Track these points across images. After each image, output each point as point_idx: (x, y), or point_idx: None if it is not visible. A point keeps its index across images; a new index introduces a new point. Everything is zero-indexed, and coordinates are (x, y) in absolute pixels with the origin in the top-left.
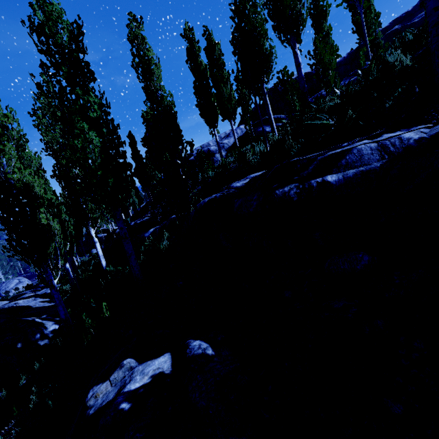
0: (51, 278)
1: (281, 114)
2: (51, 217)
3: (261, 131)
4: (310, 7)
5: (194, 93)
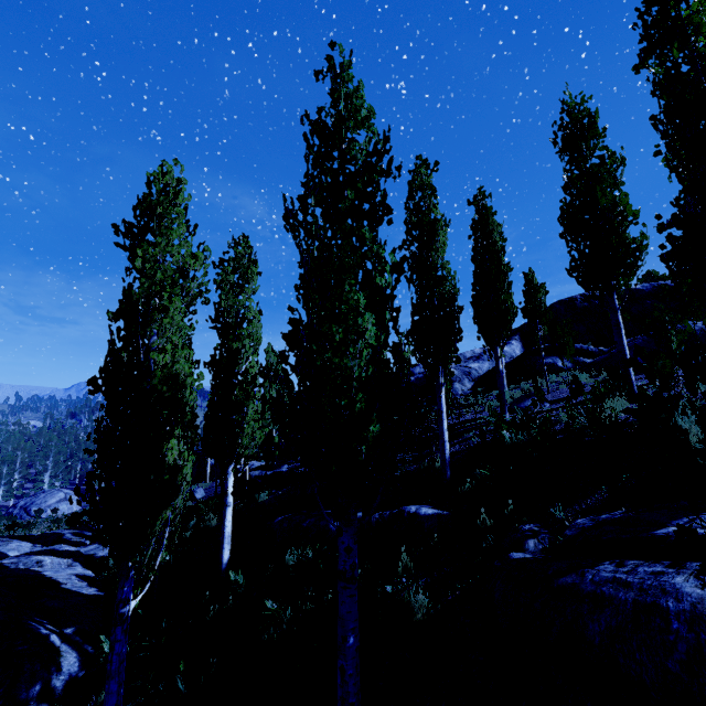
0: (128, 593)
1: (580, 344)
2: (184, 447)
3: (548, 364)
4: (678, 197)
5: (473, 283)
